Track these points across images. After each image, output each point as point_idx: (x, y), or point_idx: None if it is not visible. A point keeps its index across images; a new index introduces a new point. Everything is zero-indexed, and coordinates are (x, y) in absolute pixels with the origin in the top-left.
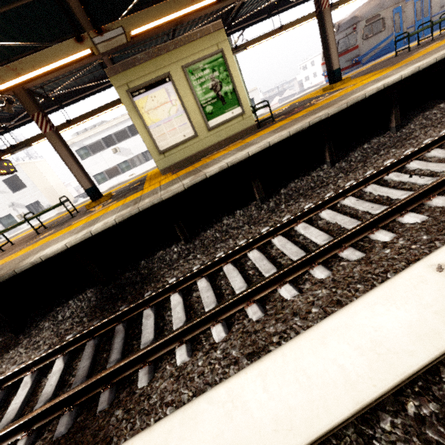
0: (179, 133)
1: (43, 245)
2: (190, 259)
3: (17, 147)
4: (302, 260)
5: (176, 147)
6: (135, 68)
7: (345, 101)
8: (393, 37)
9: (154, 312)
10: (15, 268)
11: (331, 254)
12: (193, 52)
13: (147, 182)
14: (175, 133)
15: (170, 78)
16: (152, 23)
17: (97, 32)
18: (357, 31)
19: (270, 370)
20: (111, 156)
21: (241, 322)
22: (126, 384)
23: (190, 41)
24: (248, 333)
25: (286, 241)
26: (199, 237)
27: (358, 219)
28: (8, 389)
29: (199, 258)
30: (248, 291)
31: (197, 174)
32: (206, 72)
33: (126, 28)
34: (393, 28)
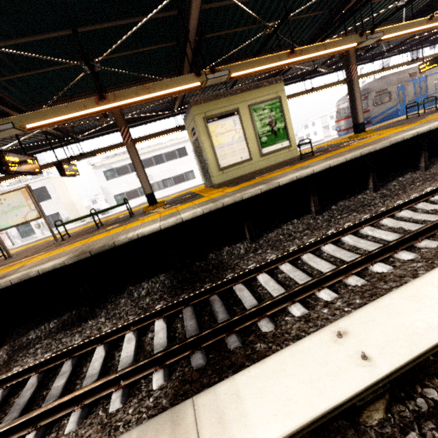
0: (238, 155)
1: (124, 230)
2: (259, 253)
3: (85, 155)
4: (388, 245)
5: (233, 166)
6: (213, 102)
7: (387, 141)
8: (397, 107)
9: (245, 287)
10: (113, 241)
11: (410, 244)
12: (258, 96)
13: (203, 193)
14: (234, 155)
15: (238, 113)
16: (247, 70)
17: (211, 71)
18: (368, 99)
19: (434, 280)
20: (134, 180)
21: (345, 288)
22: (247, 333)
23: (257, 88)
24: (361, 291)
25: (357, 239)
26: (263, 238)
27: (420, 224)
28: (108, 345)
29: (269, 252)
30: (347, 265)
31: (267, 183)
32: (266, 111)
33: (231, 71)
34: (398, 100)
